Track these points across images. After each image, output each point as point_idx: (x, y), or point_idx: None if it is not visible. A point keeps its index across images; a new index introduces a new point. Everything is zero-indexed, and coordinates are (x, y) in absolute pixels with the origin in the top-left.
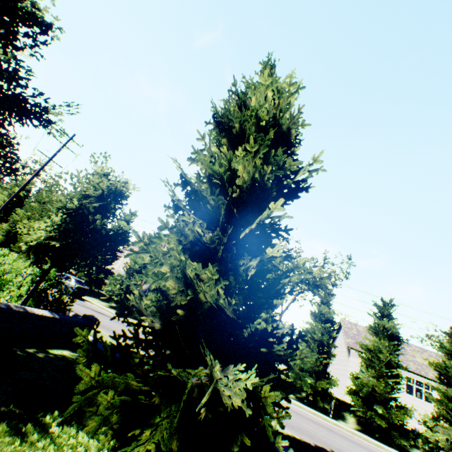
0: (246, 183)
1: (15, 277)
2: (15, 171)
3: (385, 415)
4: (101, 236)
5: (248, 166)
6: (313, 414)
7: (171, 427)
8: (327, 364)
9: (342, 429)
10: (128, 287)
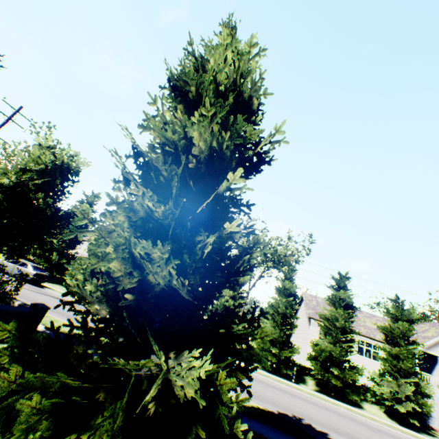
0: (203, 153)
1: None
2: None
3: (340, 376)
4: (47, 216)
5: (205, 133)
6: (278, 381)
7: (114, 428)
8: (290, 334)
9: (303, 392)
10: (93, 271)
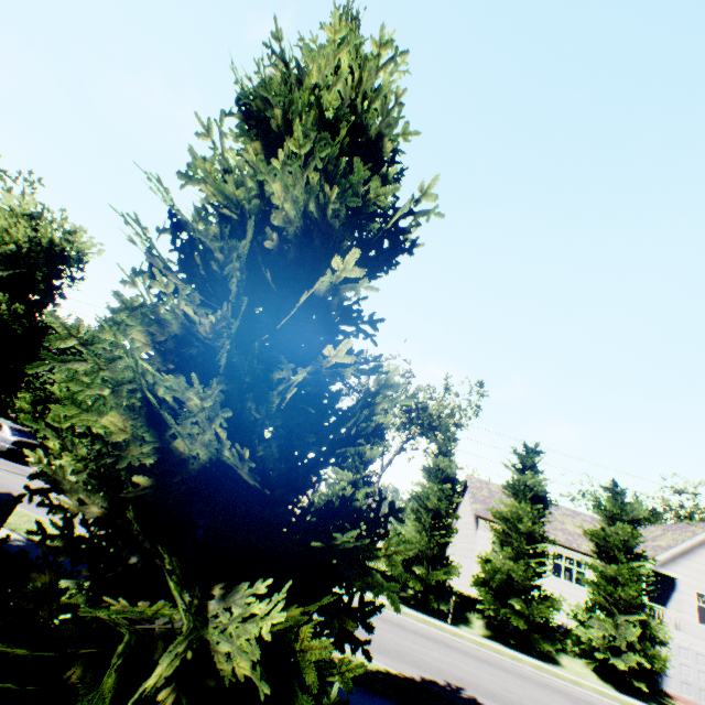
0: (292, 224)
1: None
2: None
3: (525, 612)
4: (18, 337)
5: (296, 187)
6: (424, 622)
7: None
8: (445, 544)
9: (464, 640)
10: None
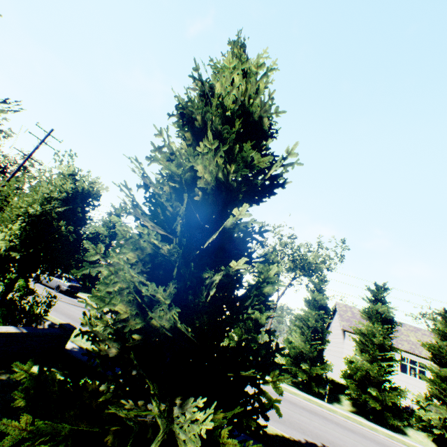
0: (209, 185)
1: None
2: (4, 168)
3: (379, 397)
4: (70, 242)
5: (210, 165)
6: (308, 400)
7: None
8: (321, 349)
9: (336, 414)
10: None
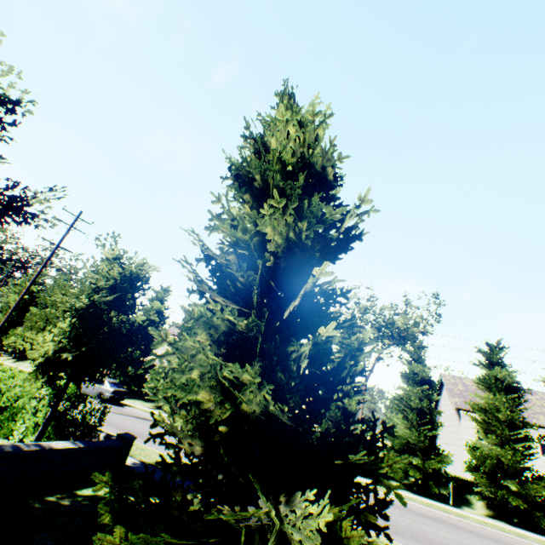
0: (280, 247)
1: (28, 401)
2: (24, 263)
3: (521, 492)
4: (122, 334)
5: (279, 225)
6: (428, 506)
7: None
8: (433, 436)
9: (468, 520)
10: None
